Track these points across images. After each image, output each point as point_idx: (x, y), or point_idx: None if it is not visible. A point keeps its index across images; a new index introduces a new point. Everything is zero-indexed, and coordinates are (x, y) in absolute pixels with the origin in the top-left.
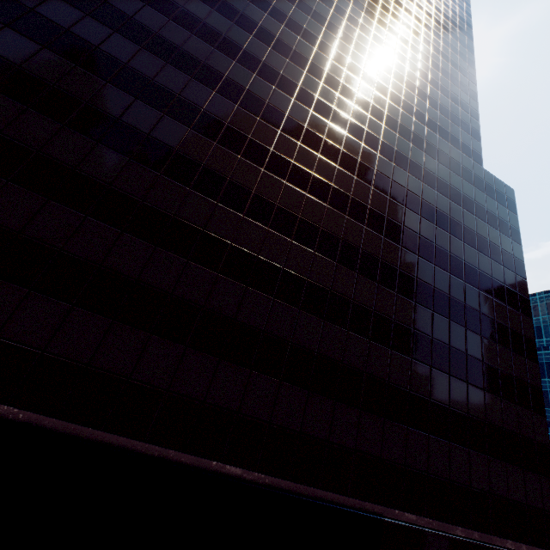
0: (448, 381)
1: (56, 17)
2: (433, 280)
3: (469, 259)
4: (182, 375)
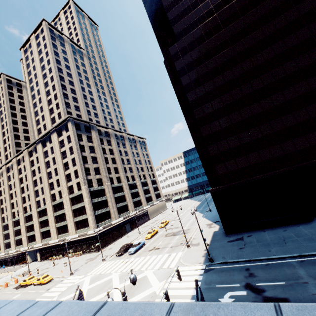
0: None
1: (220, 83)
2: None
3: None
4: None
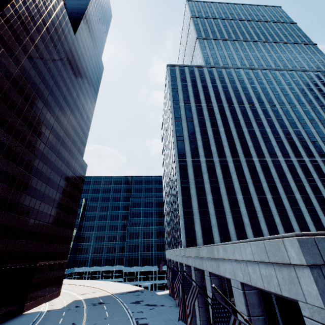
0: (58, 228)
1: None
2: (62, 200)
3: (71, 191)
4: (0, 246)
